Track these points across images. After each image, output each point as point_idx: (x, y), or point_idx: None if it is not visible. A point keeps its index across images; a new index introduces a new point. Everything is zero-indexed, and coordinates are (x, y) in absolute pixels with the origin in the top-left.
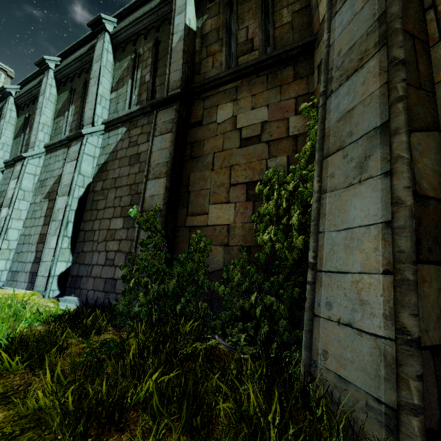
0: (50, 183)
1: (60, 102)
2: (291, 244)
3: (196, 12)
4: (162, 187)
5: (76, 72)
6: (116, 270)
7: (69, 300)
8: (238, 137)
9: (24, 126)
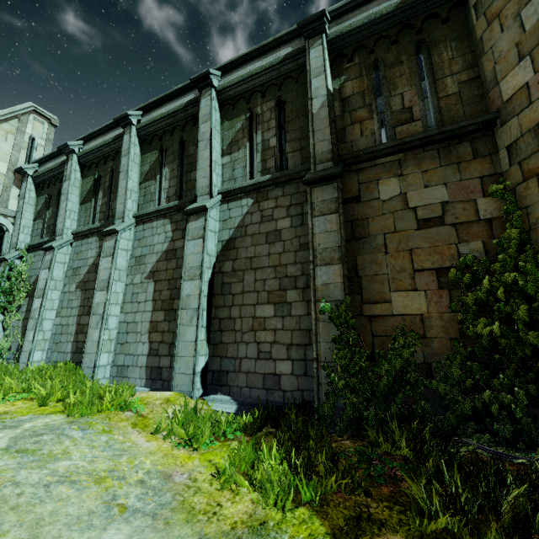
0: (152, 261)
1: (146, 163)
2: (520, 340)
3: (330, 72)
4: (338, 274)
5: (166, 129)
6: (276, 364)
7: (221, 400)
8: (414, 217)
9: (94, 189)
